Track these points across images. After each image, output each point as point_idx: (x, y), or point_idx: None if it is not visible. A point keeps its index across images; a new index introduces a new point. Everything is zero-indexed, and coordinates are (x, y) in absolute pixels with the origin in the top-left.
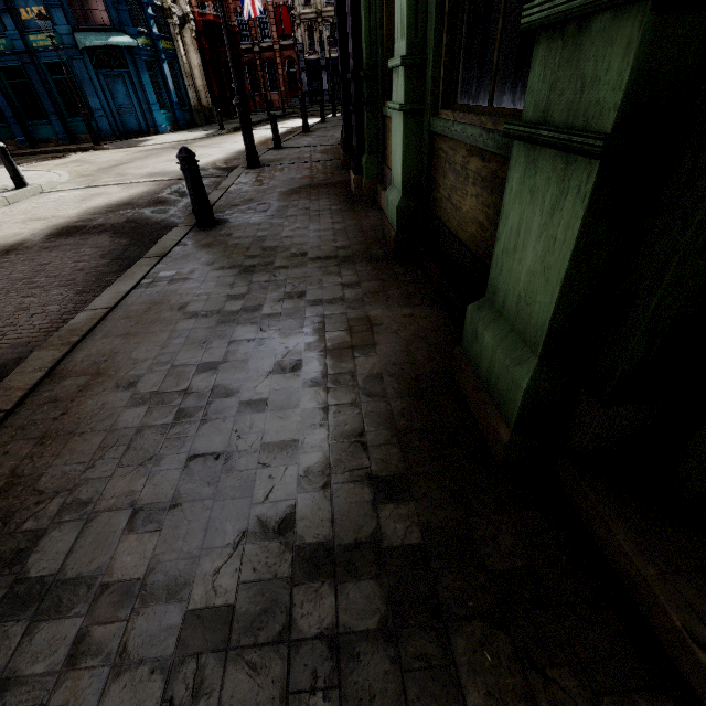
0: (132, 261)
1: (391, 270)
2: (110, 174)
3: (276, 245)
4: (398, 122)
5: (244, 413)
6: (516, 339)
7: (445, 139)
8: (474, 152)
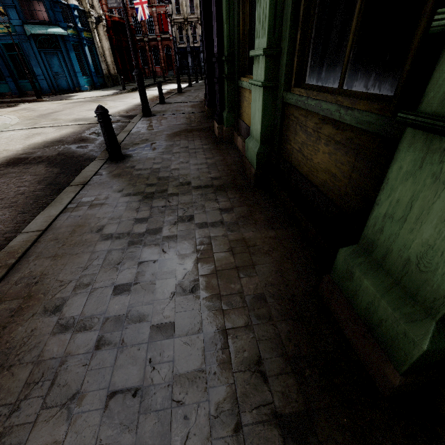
0: (62, 187)
1: (253, 197)
2: (48, 119)
3: (167, 176)
4: (258, 94)
5: (155, 339)
6: (403, 294)
7: (296, 108)
8: (328, 121)
